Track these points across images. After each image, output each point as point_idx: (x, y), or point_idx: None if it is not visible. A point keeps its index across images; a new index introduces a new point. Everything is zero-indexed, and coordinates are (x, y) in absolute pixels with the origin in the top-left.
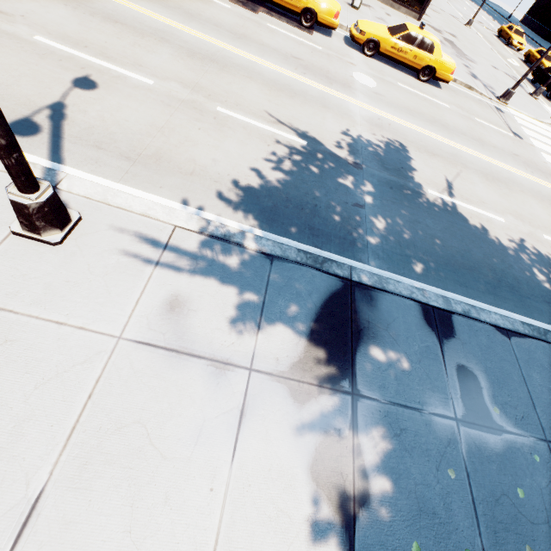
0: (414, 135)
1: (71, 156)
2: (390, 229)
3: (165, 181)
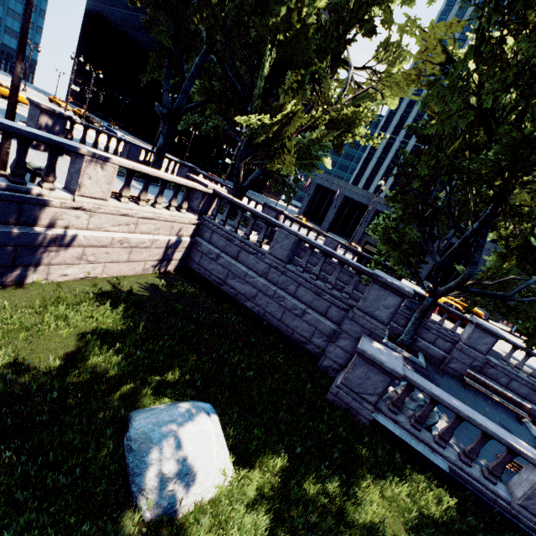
0: (24, 114)
1: None
2: None
3: None
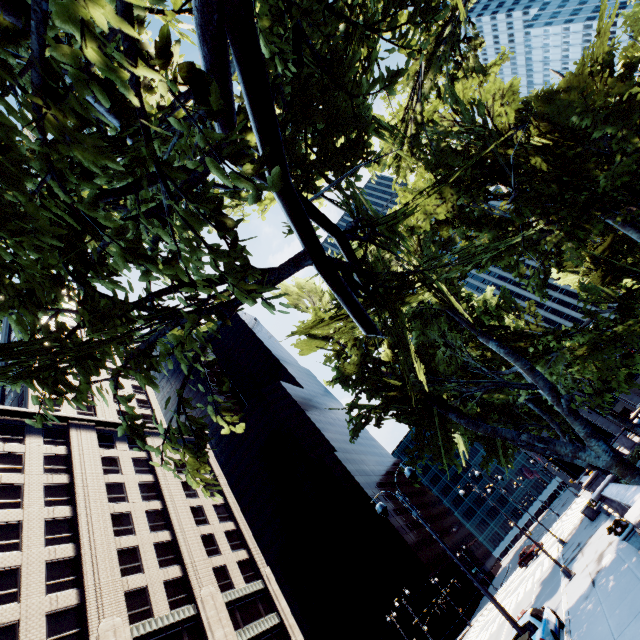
0: (507, 632)
1: (559, 601)
2: (549, 587)
3: (557, 596)
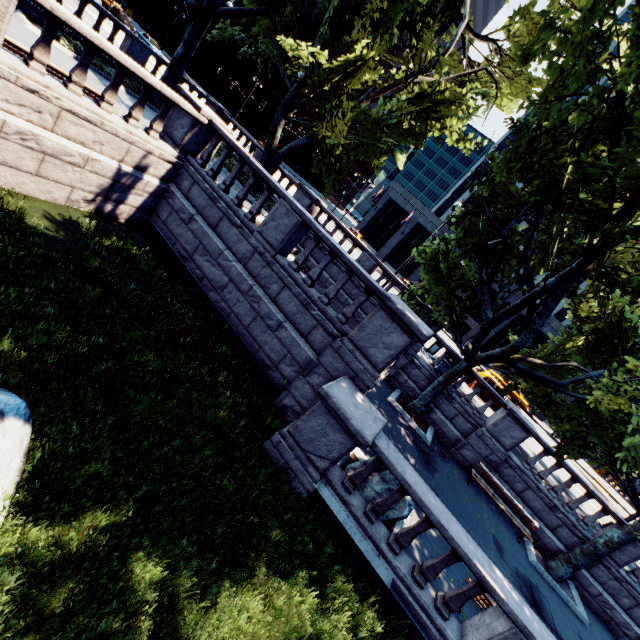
0: None
1: None
2: None
3: None
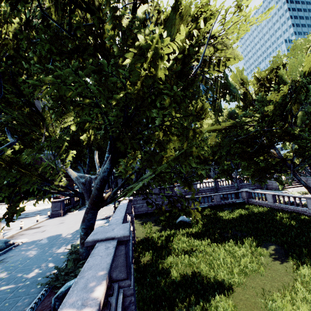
0: None
1: None
2: None
3: None
